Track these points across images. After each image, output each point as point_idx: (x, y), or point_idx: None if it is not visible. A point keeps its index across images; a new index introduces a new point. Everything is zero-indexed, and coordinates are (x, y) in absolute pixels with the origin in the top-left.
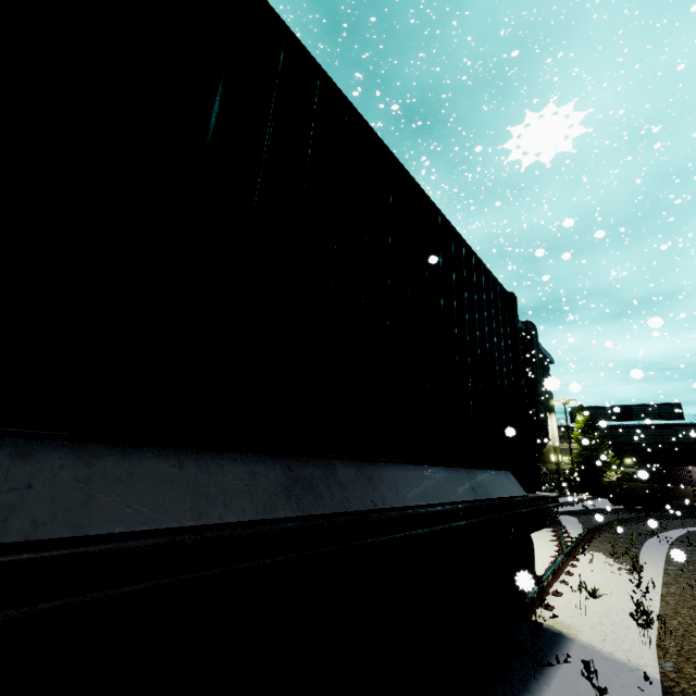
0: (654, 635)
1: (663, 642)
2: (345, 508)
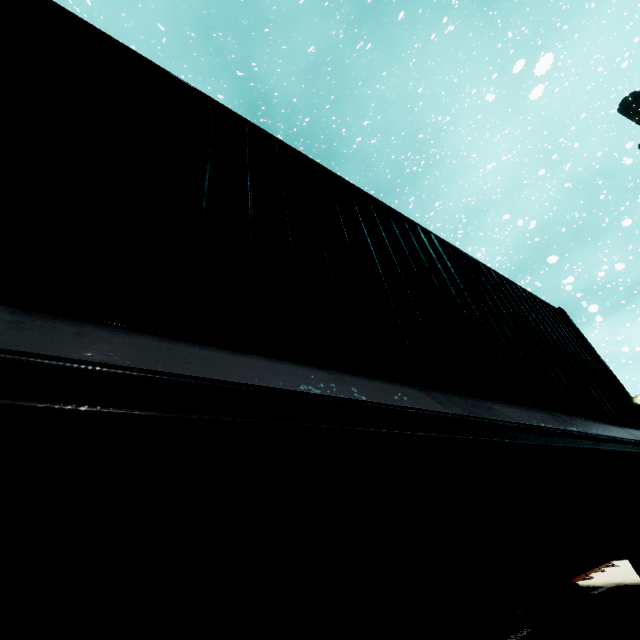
0: None
1: None
2: (586, 431)
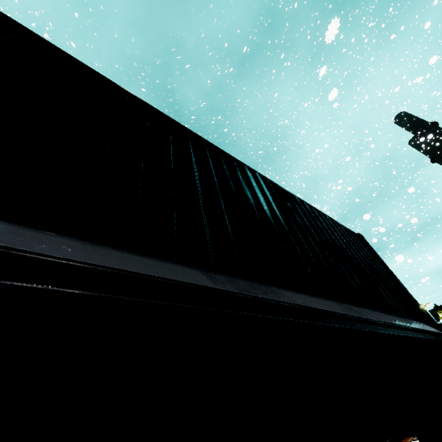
0: None
1: None
2: (368, 317)
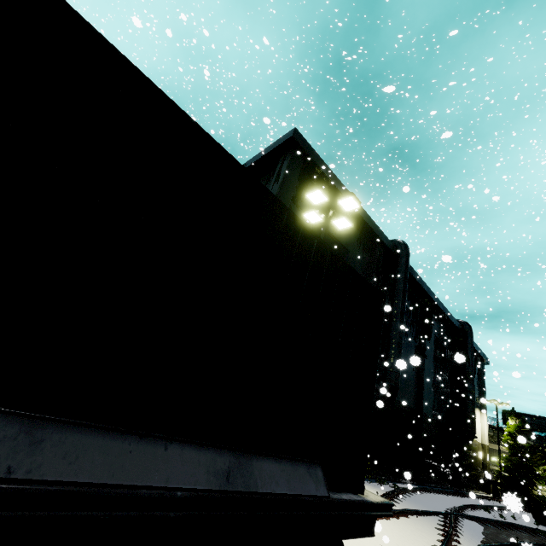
0: None
1: None
2: None
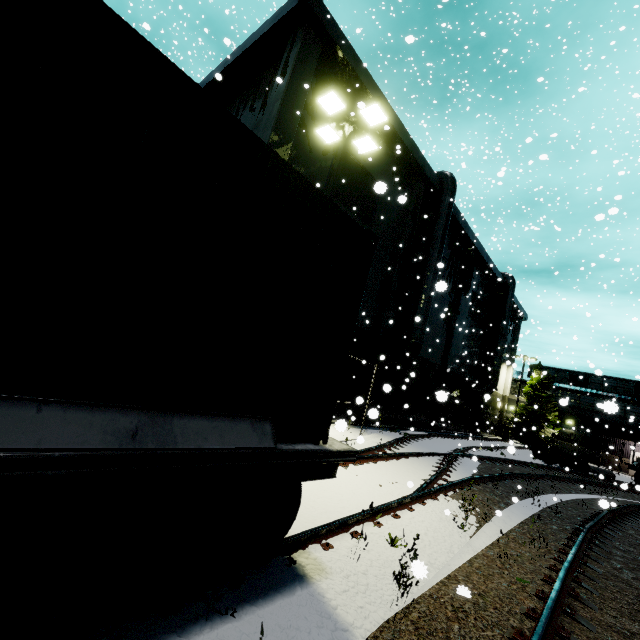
0: (419, 594)
1: (417, 604)
2: None
